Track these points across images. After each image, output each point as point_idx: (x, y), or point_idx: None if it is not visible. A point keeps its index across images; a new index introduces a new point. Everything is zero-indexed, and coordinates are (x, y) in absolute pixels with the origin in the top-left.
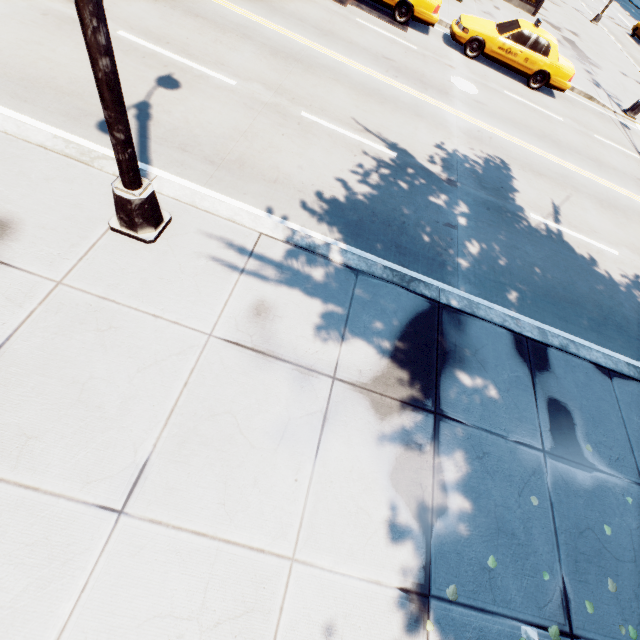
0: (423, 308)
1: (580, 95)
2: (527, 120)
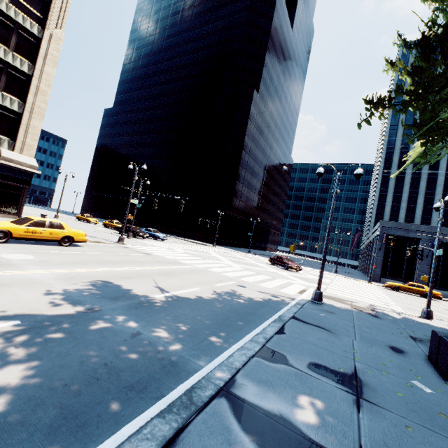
0: (227, 406)
1: (92, 242)
2: (85, 259)
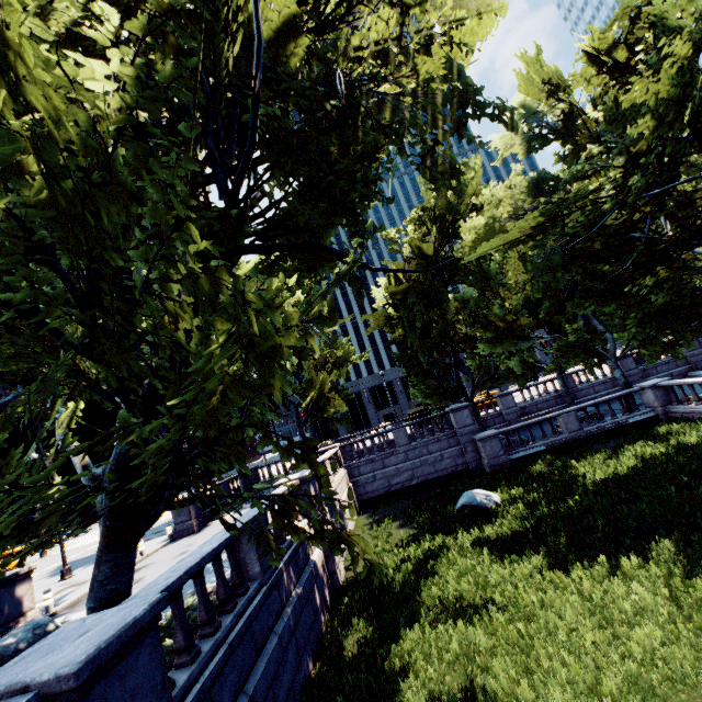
0: None
1: None
2: (36, 570)
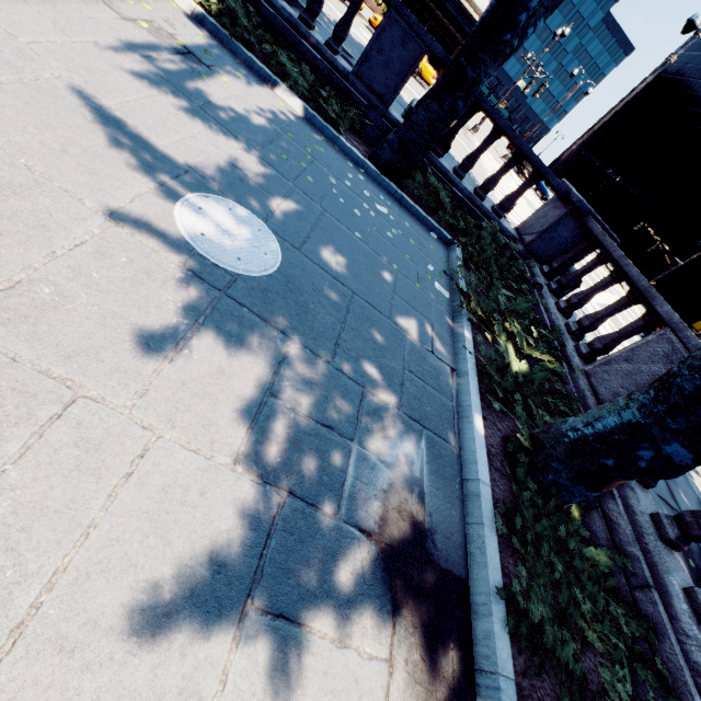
0: (295, 1)
1: None
2: None
